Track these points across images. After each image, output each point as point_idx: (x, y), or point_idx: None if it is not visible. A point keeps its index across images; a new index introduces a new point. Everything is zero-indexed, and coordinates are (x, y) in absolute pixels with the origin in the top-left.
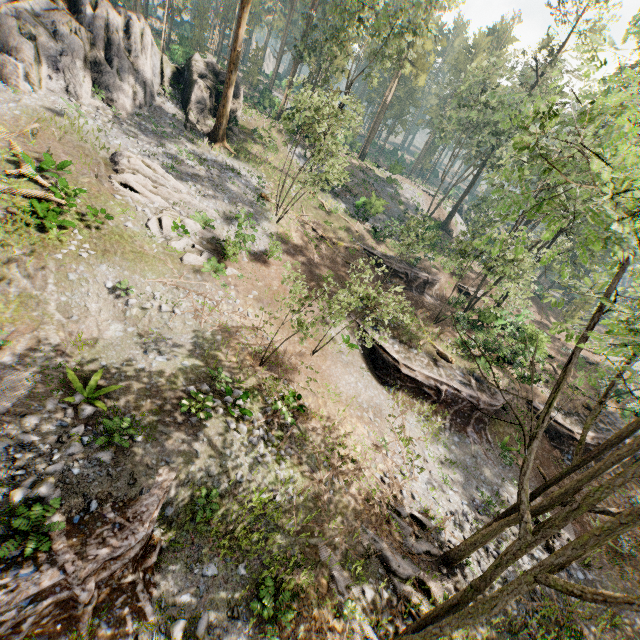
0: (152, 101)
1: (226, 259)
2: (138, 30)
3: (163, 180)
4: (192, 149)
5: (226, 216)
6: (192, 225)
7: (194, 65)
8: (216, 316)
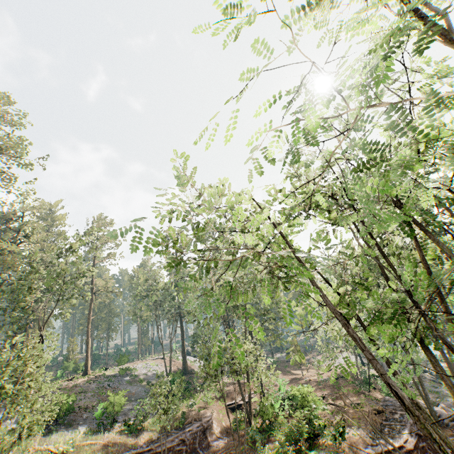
0: None
1: None
2: None
3: None
4: None
5: None
6: None
7: None
8: None
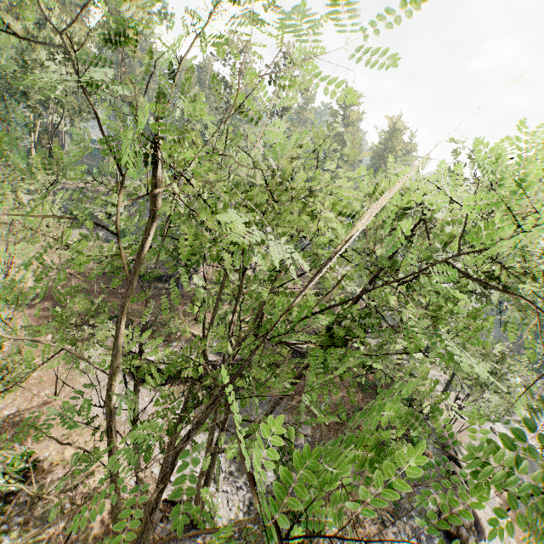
0: None
1: None
2: None
3: None
4: None
5: None
6: None
7: None
8: None
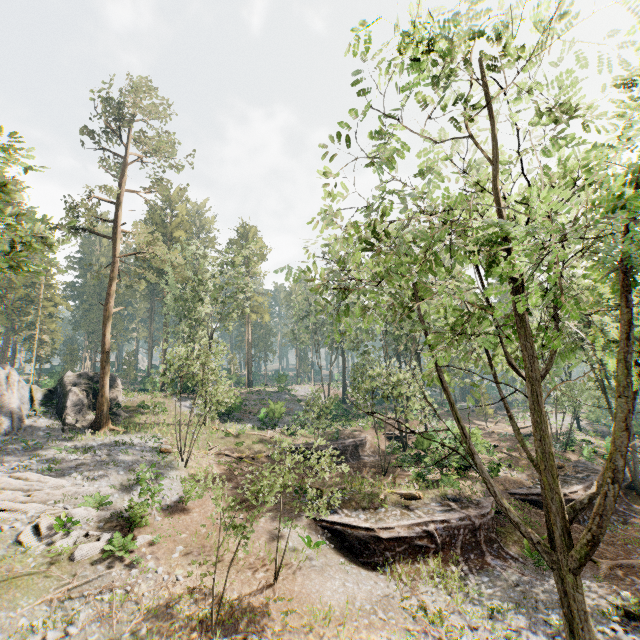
0: (22, 424)
1: (133, 529)
2: (4, 375)
3: (39, 485)
4: (73, 445)
5: (124, 486)
6: (82, 512)
7: (67, 380)
8: (133, 604)
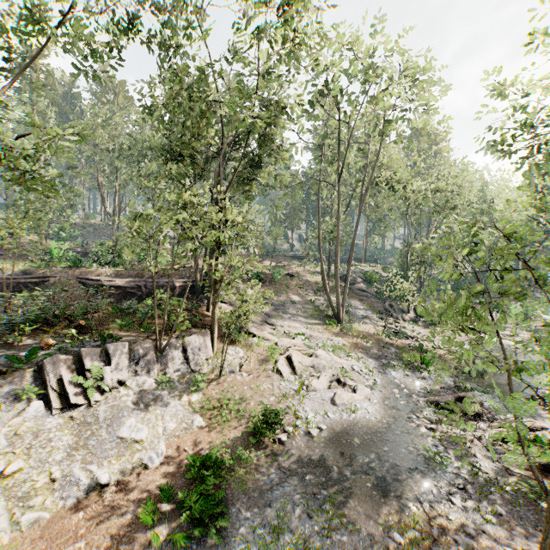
0: None
1: None
2: None
3: None
4: None
5: None
6: None
7: None
8: None
